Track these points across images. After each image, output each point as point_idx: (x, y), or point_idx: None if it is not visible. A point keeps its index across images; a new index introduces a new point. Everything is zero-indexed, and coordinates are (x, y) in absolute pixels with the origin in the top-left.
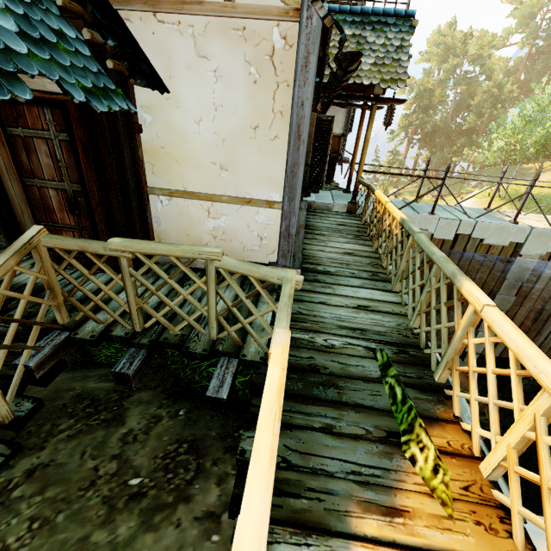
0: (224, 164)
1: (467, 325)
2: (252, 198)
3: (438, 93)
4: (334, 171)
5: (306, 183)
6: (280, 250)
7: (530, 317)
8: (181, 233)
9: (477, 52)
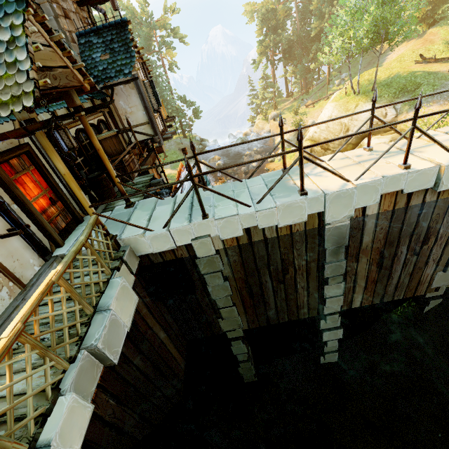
0: None
1: None
2: None
3: (281, 9)
4: (108, 186)
5: None
6: None
7: (373, 268)
8: None
9: None
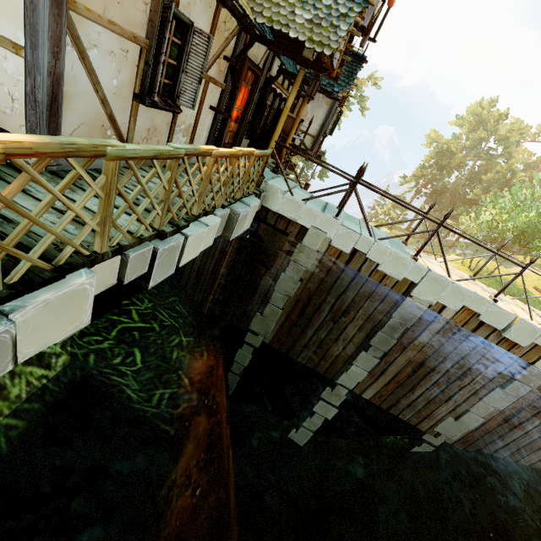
0: None
1: None
2: None
3: (459, 158)
4: None
5: (145, 88)
6: (27, 120)
7: (408, 369)
8: None
9: (505, 134)
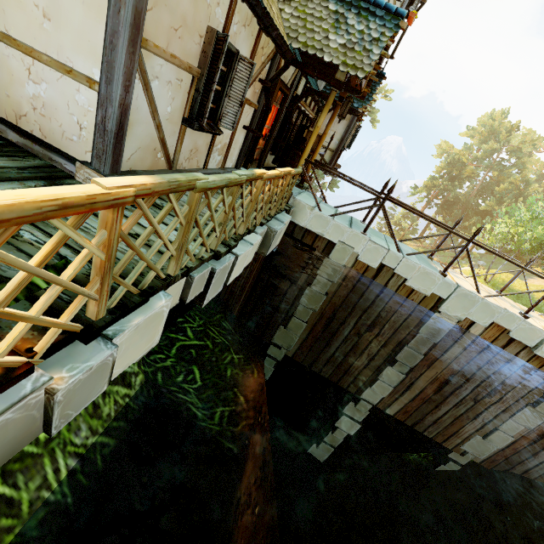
0: (47, 11)
1: (99, 225)
2: (74, 68)
3: (470, 169)
4: (295, 163)
5: (193, 113)
6: (95, 147)
7: (434, 385)
8: (1, 91)
9: (518, 145)
